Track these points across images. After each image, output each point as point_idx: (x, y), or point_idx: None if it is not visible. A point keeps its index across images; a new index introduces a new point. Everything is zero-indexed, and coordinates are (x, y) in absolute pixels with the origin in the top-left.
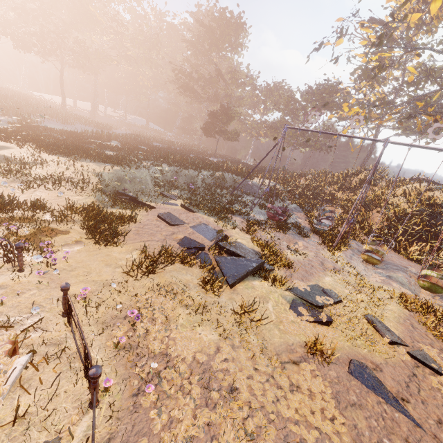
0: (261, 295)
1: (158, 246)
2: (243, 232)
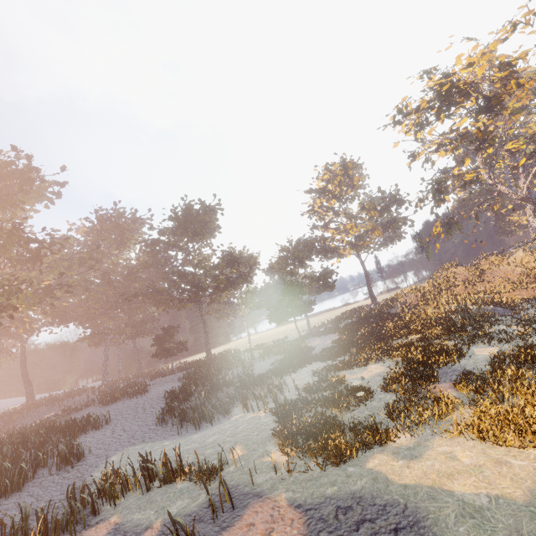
0: None
1: None
2: None
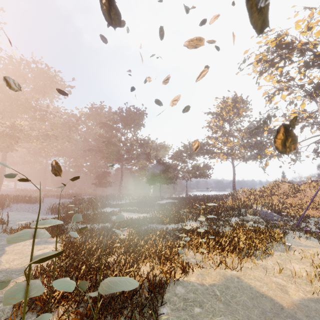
0: None
1: None
2: None
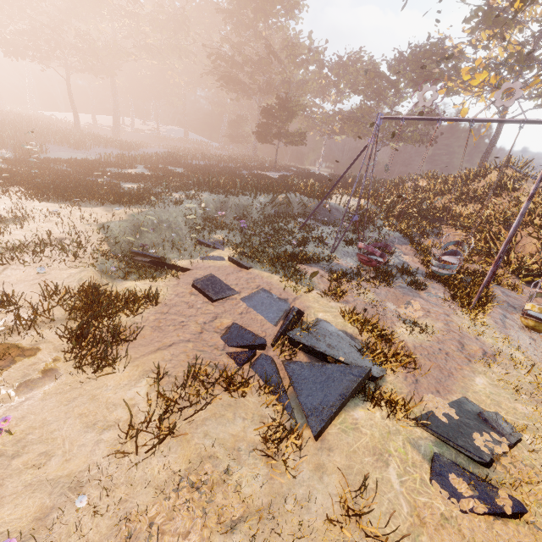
0: (372, 445)
1: (186, 357)
2: (326, 297)
